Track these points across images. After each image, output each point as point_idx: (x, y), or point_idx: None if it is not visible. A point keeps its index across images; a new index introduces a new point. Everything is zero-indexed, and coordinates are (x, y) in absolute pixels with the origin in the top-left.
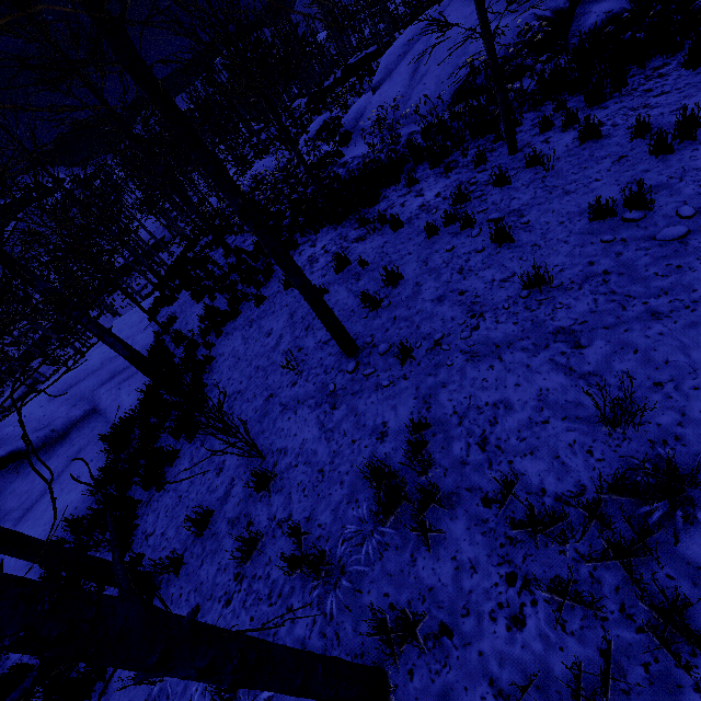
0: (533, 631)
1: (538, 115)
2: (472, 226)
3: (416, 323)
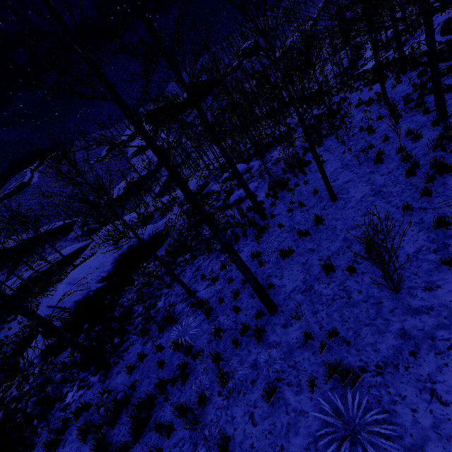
0: None
1: None
2: None
3: None
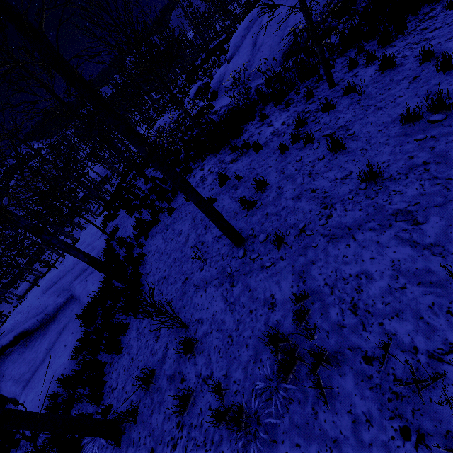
0: None
1: (345, 59)
2: (312, 141)
3: (283, 217)
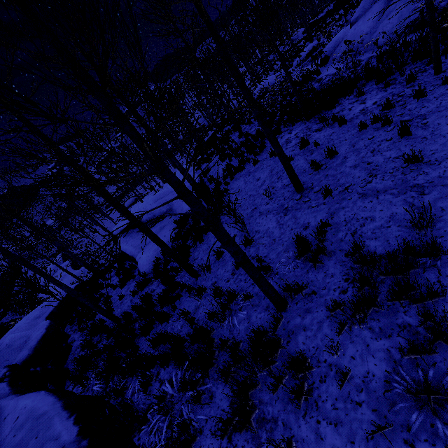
0: (349, 295)
1: None
2: (389, 124)
3: (338, 178)
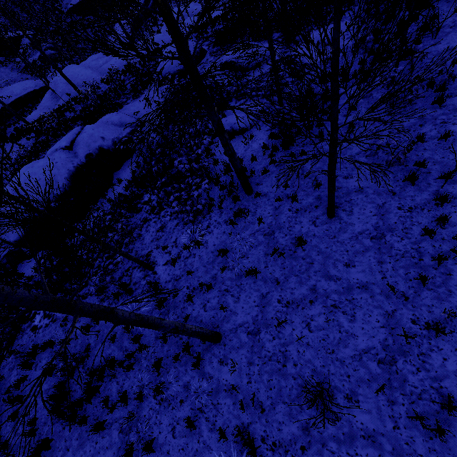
0: None
1: None
2: None
3: None
